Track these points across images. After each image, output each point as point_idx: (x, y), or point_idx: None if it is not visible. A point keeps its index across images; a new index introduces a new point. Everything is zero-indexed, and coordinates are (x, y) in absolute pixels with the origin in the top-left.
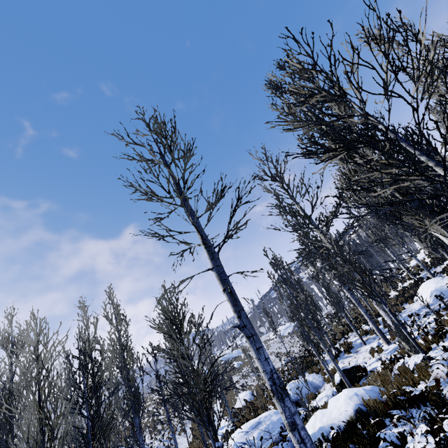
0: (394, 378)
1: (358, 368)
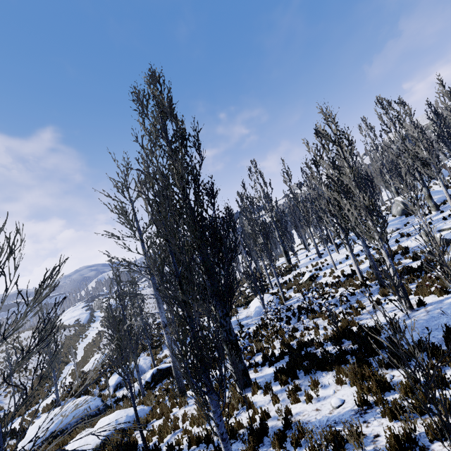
0: (150, 410)
1: (168, 368)
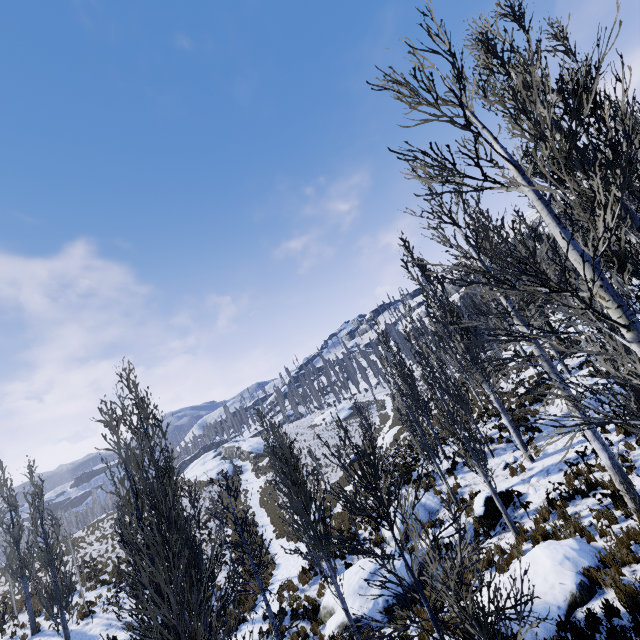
0: (615, 535)
1: (503, 495)
